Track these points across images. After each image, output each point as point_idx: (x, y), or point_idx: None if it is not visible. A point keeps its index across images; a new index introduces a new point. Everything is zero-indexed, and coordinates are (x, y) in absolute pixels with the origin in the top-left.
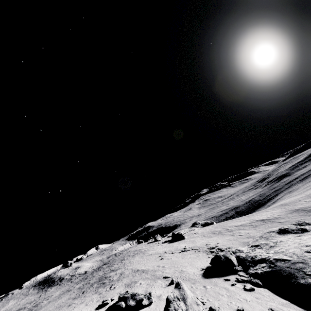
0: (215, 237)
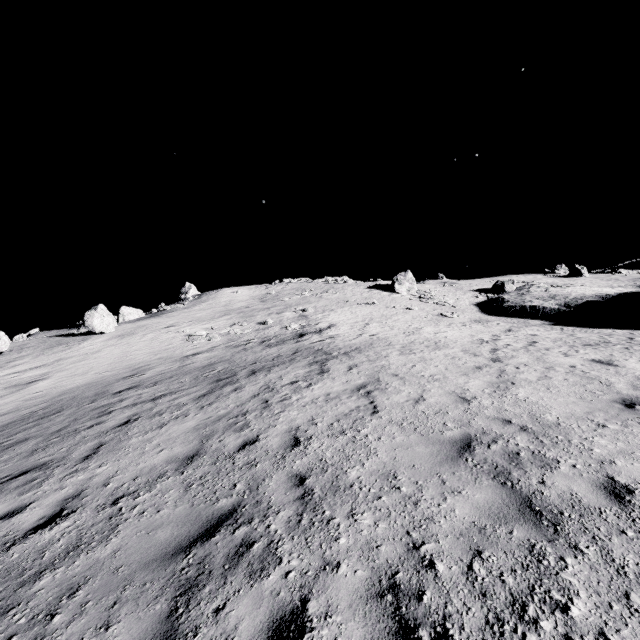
0: (611, 281)
